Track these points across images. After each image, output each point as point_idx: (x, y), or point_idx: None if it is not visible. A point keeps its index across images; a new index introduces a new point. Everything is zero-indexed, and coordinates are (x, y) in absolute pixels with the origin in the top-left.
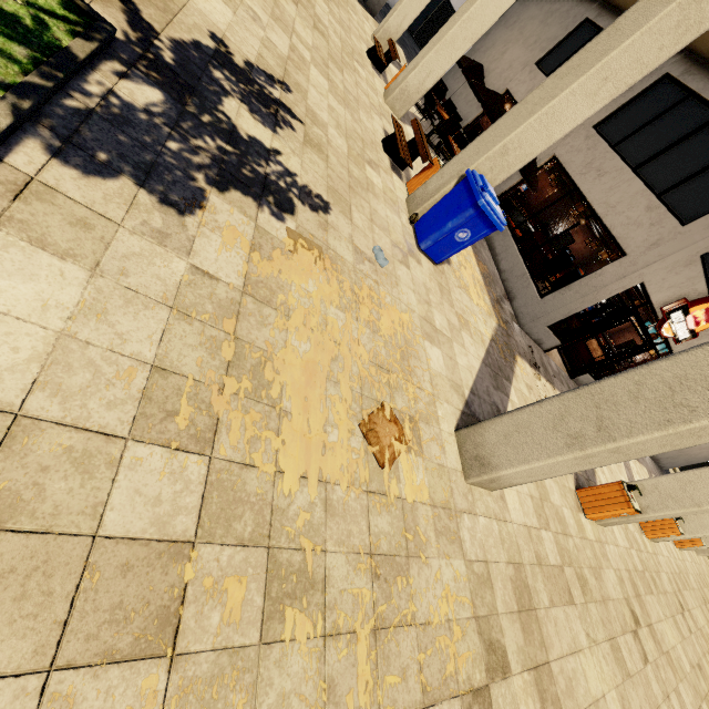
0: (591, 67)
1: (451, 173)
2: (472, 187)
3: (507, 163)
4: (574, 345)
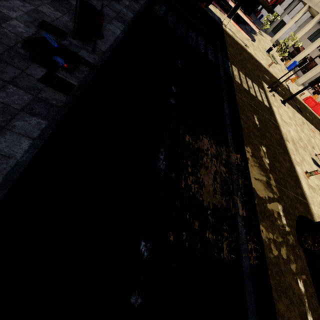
0: (309, 48)
1: (291, 61)
2: (295, 62)
3: (299, 59)
4: (316, 93)
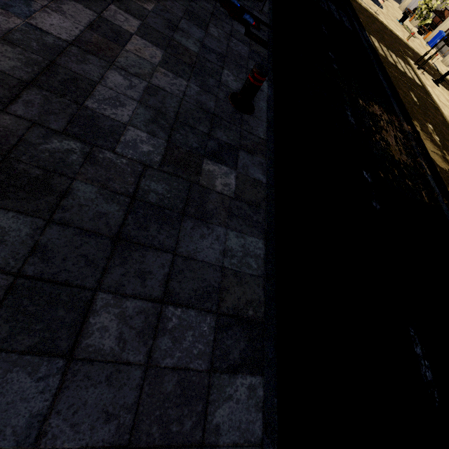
0: None
1: (435, 32)
2: (440, 33)
3: (447, 27)
4: None
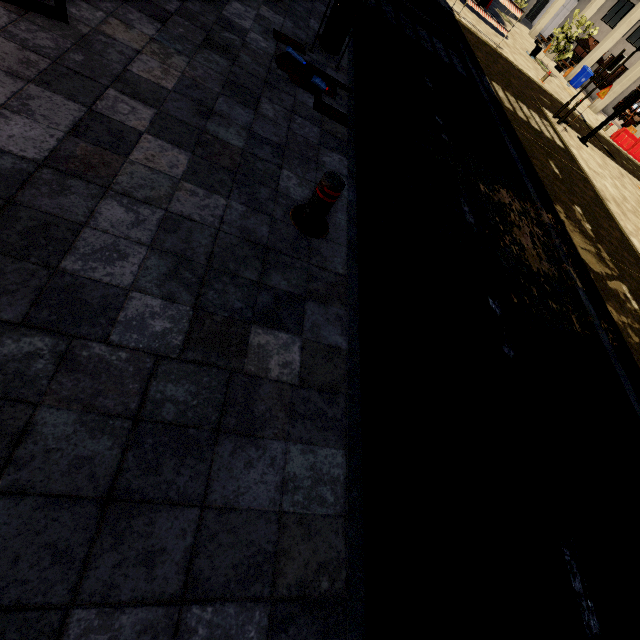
0: (610, 38)
1: (578, 68)
2: (585, 69)
3: (593, 61)
4: (630, 124)
